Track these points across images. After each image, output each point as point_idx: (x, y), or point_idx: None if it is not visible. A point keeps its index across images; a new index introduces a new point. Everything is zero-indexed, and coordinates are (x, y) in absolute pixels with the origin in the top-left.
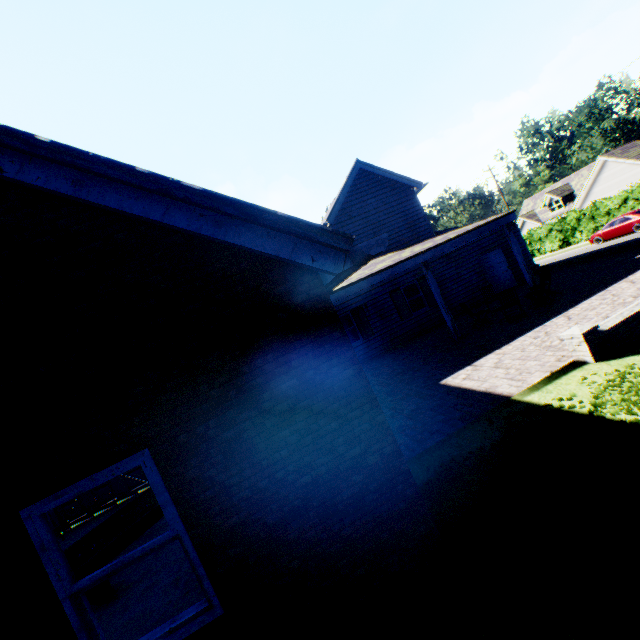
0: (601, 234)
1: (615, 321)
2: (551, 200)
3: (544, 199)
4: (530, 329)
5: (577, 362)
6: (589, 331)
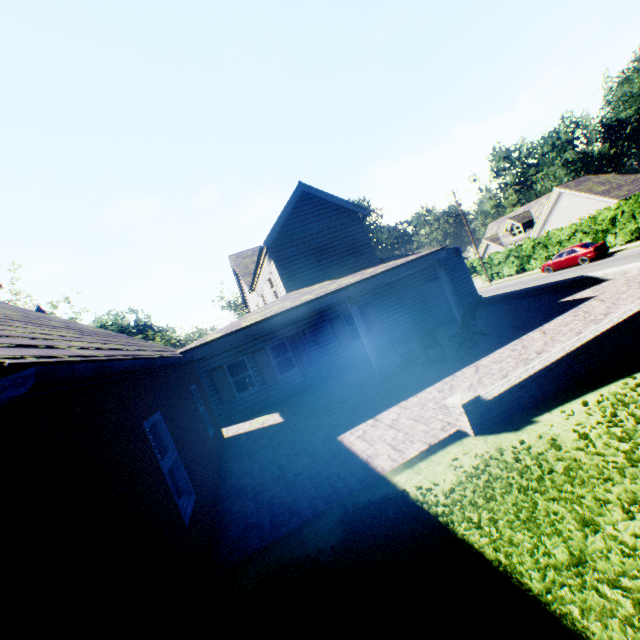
0: (551, 264)
1: (501, 389)
2: (512, 225)
3: (506, 224)
4: (441, 378)
5: (461, 432)
6: (470, 401)
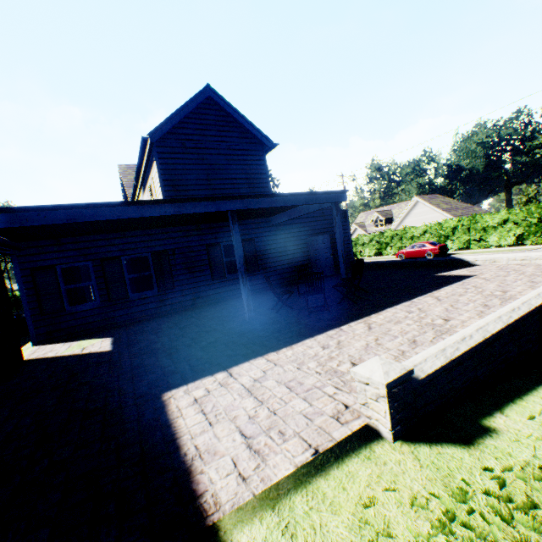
0: (405, 252)
1: (436, 363)
2: (378, 218)
3: (373, 216)
4: (324, 329)
5: (366, 426)
6: (399, 379)
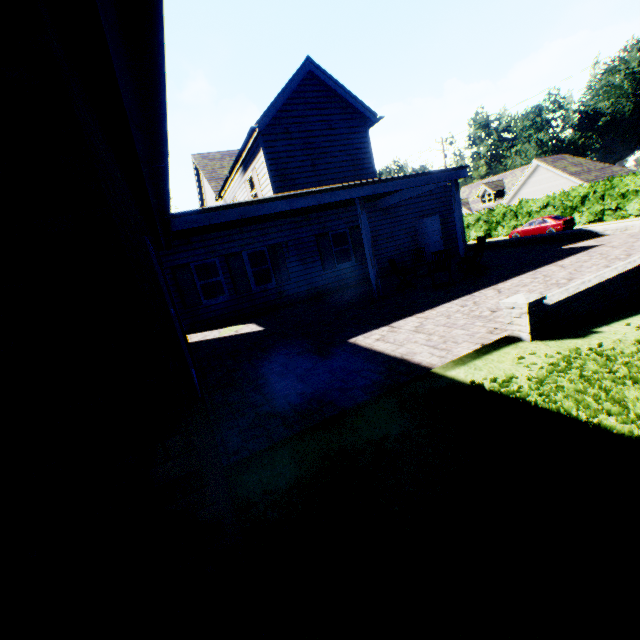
0: (520, 231)
1: (561, 296)
2: (485, 192)
3: (480, 189)
4: (457, 297)
5: (510, 338)
6: (536, 302)
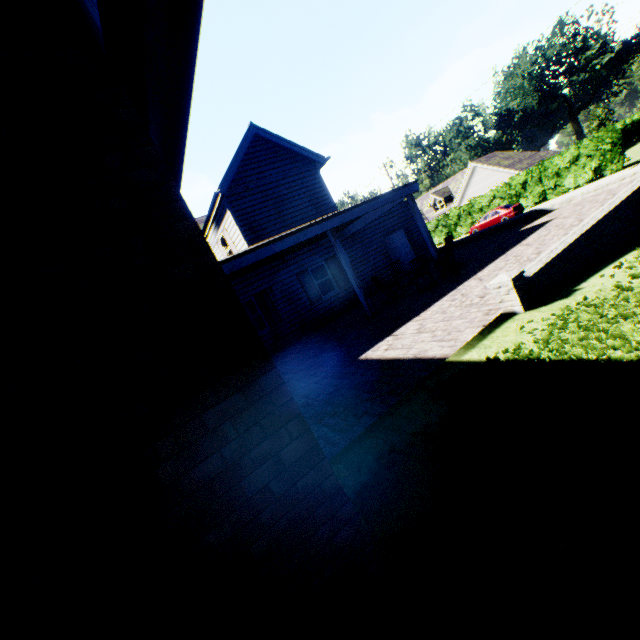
0: (478, 227)
1: (537, 267)
2: (435, 200)
3: (430, 199)
4: (445, 294)
5: (505, 315)
6: (517, 276)
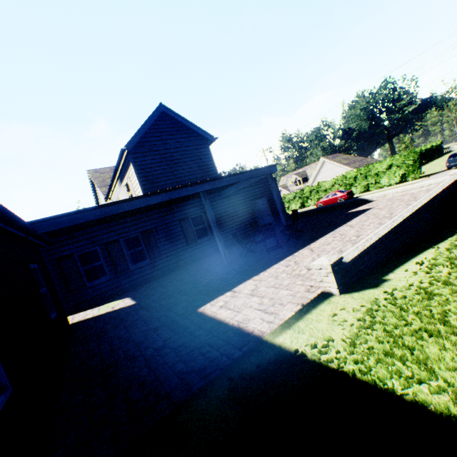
0: (322, 202)
1: (354, 254)
2: (296, 179)
3: (292, 178)
4: (283, 258)
5: (324, 293)
6: (336, 262)
